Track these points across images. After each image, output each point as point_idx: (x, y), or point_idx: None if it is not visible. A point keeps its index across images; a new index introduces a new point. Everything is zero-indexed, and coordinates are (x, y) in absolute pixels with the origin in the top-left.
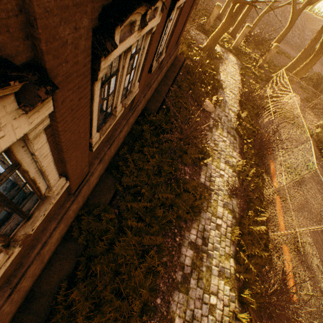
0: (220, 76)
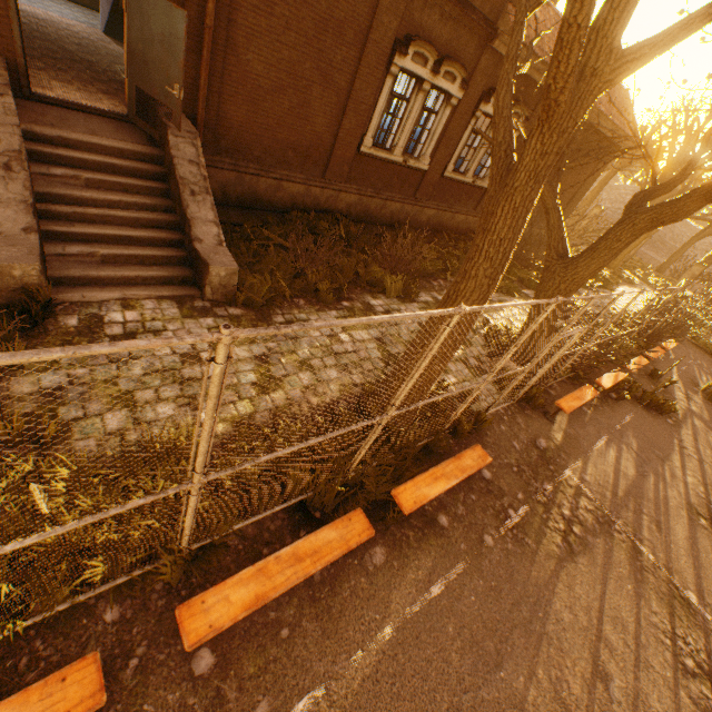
0: (617, 288)
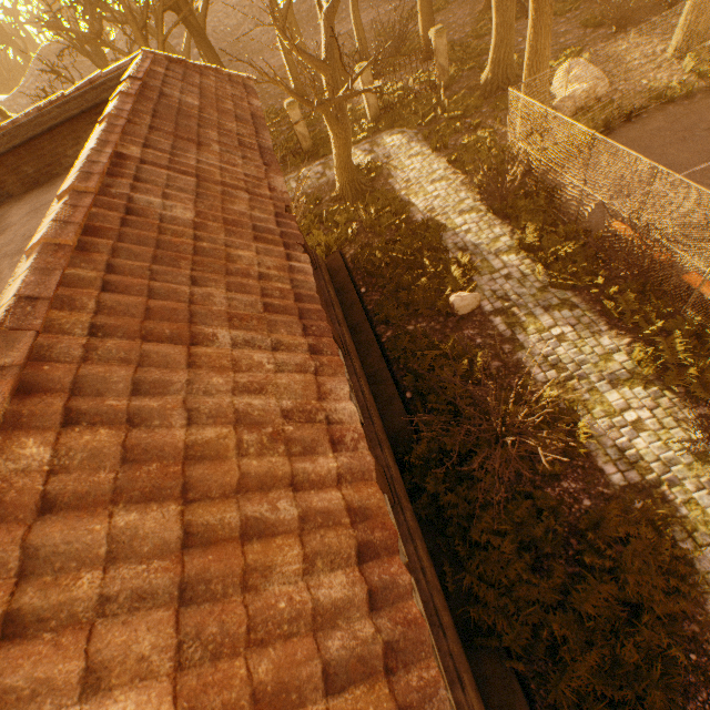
0: (414, 206)
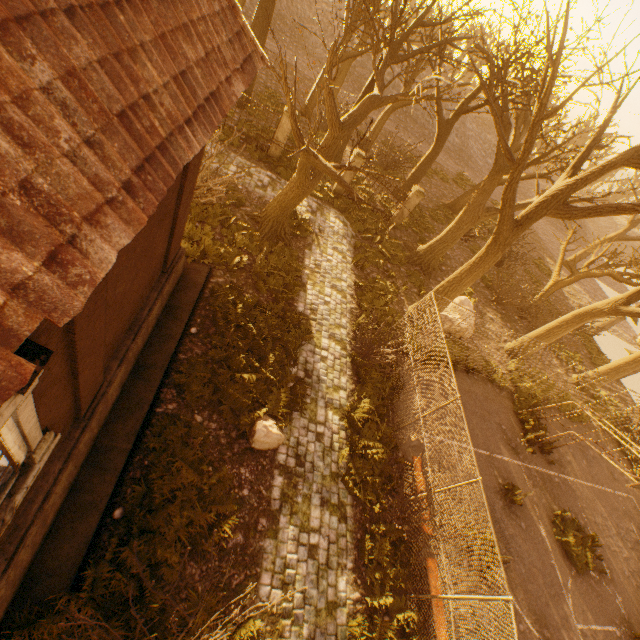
0: (305, 292)
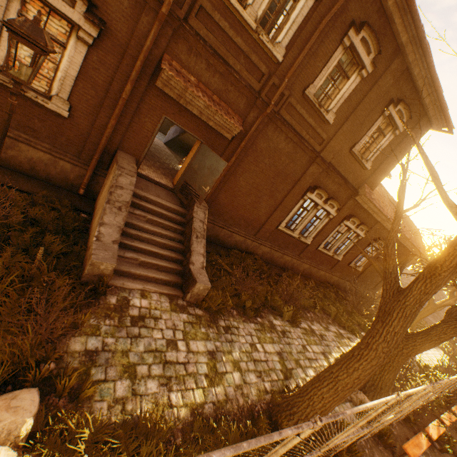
0: None
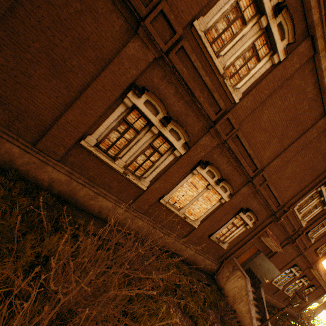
0: None
